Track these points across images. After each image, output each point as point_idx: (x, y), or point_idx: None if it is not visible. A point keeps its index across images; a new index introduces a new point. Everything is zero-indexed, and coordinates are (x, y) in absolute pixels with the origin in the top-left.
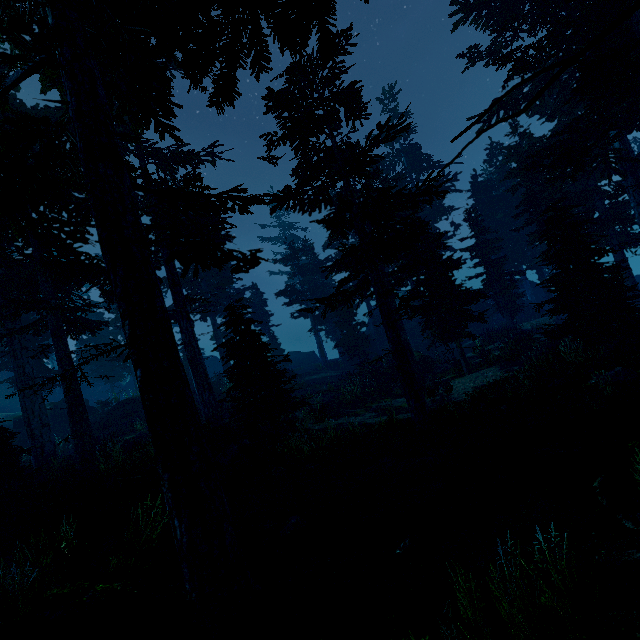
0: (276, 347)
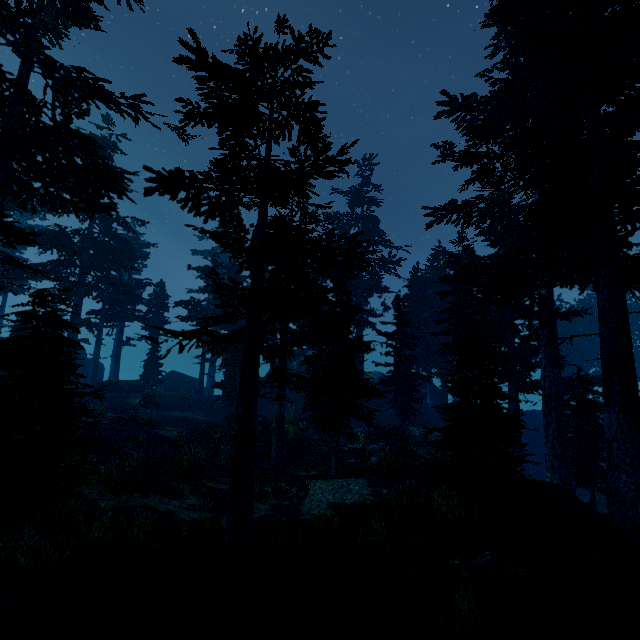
0: (154, 361)
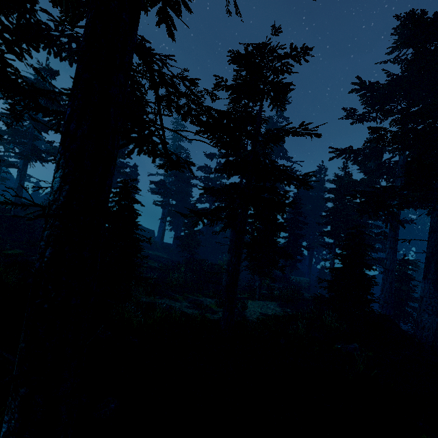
0: None
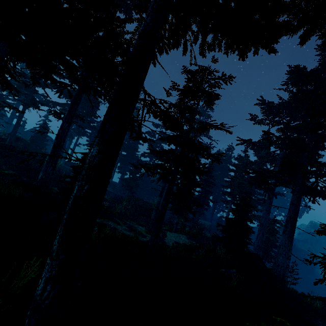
0: None
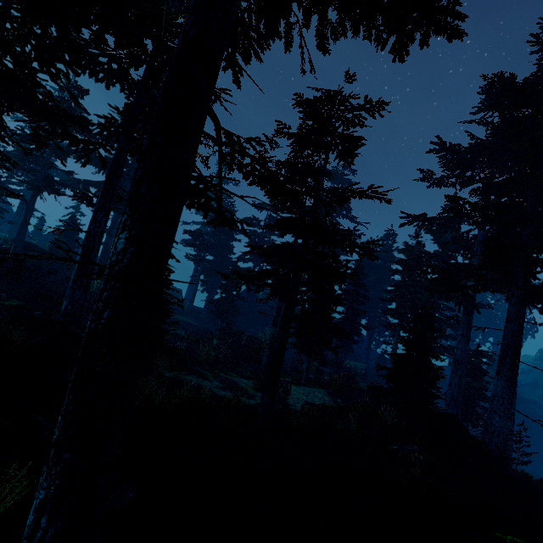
0: None
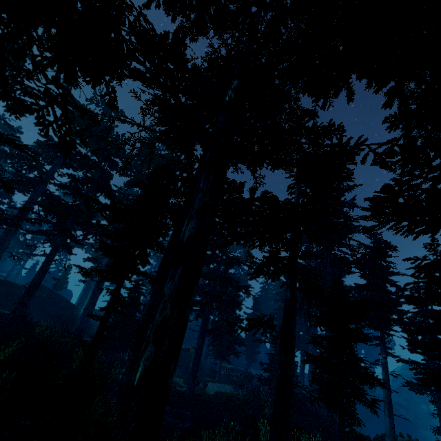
0: None
